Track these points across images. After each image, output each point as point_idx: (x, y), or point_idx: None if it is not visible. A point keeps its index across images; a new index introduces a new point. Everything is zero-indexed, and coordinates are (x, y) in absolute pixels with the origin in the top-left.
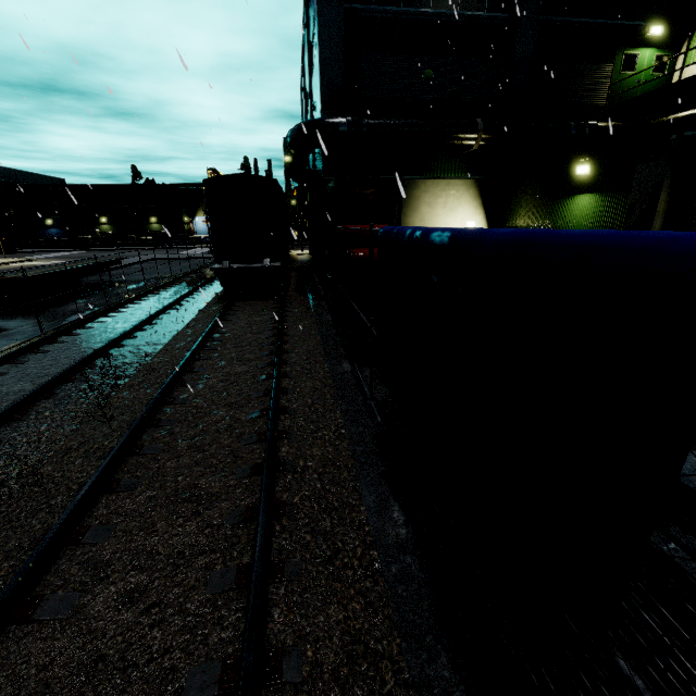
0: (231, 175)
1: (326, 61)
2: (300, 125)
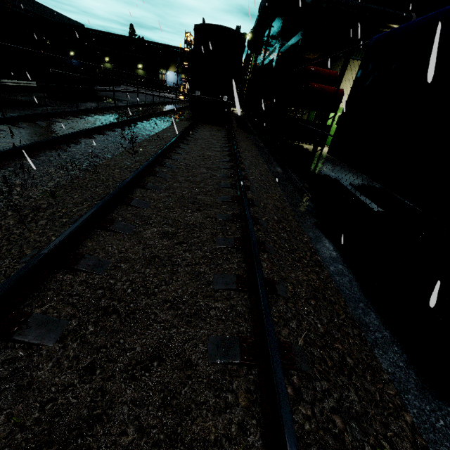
0: (215, 25)
1: None
2: None
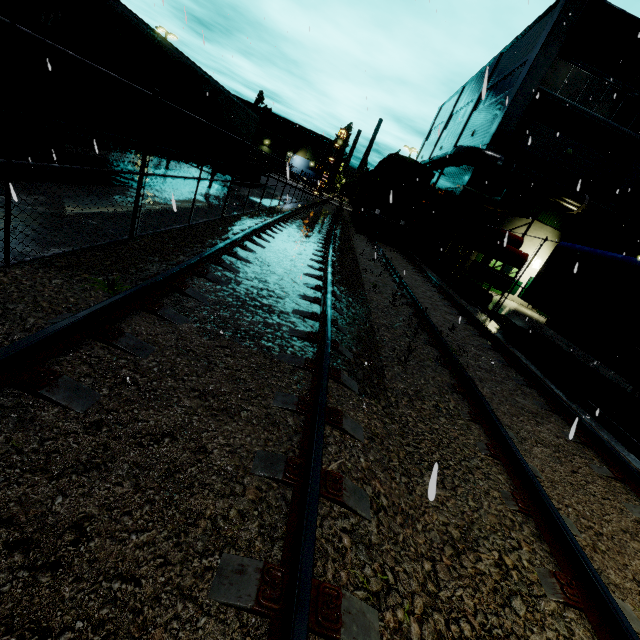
0: (409, 158)
1: (509, 116)
2: (472, 148)
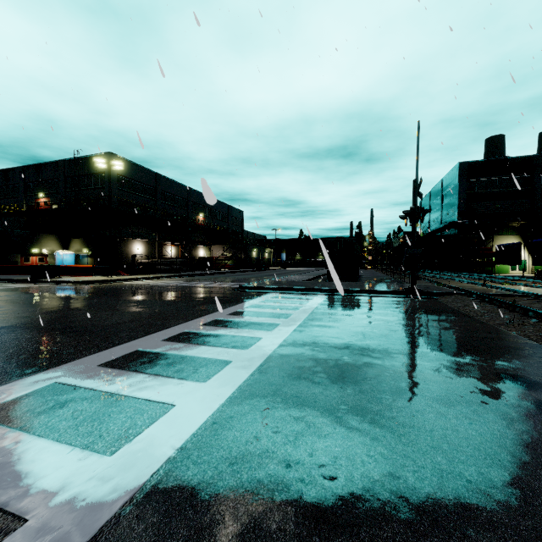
0: (425, 236)
1: (460, 206)
2: (451, 222)
